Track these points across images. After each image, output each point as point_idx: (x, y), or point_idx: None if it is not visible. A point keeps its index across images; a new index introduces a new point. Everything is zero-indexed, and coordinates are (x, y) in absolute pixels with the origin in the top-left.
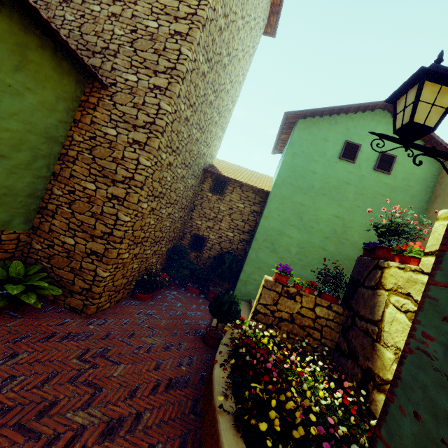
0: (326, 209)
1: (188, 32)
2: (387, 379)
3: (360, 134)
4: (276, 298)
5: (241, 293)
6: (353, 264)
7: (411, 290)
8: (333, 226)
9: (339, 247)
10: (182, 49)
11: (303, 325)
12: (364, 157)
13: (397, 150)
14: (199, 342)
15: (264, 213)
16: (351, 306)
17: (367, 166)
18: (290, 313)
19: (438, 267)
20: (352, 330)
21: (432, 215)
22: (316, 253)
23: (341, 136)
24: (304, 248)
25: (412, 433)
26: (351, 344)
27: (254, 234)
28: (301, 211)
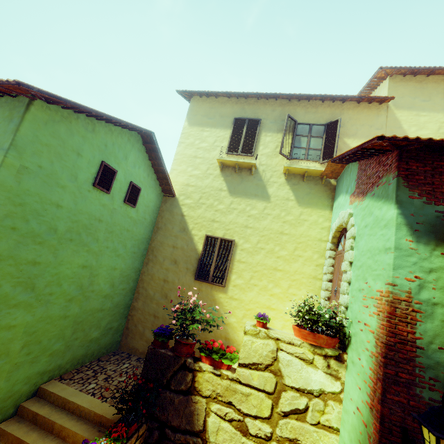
0: (73, 260)
1: None
2: None
3: (117, 155)
4: None
5: None
6: (96, 316)
7: (233, 399)
8: (80, 281)
9: (85, 304)
10: None
11: None
12: (118, 187)
13: (142, 182)
14: None
15: None
16: (153, 414)
17: (119, 198)
18: None
19: None
20: None
21: (157, 246)
22: (55, 329)
23: (98, 152)
24: (36, 332)
25: None
26: None
27: None
28: (34, 274)
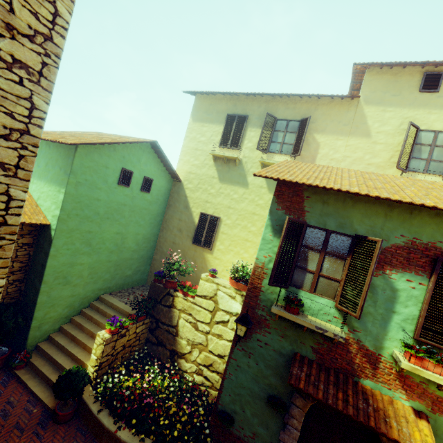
0: (110, 230)
1: (19, 163)
2: (185, 352)
3: (132, 161)
4: (114, 344)
5: (36, 338)
6: (129, 262)
7: (192, 312)
8: (116, 241)
9: (120, 255)
10: (12, 191)
11: (130, 345)
12: (135, 182)
13: (154, 174)
14: (58, 428)
15: (52, 252)
16: (153, 315)
17: (137, 189)
18: (123, 345)
19: (232, 353)
20: (158, 330)
21: (169, 218)
22: (104, 267)
23: (119, 163)
24: (95, 268)
25: (229, 400)
26: (159, 338)
27: (38, 275)
28: (90, 238)
